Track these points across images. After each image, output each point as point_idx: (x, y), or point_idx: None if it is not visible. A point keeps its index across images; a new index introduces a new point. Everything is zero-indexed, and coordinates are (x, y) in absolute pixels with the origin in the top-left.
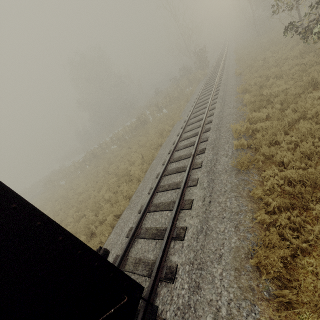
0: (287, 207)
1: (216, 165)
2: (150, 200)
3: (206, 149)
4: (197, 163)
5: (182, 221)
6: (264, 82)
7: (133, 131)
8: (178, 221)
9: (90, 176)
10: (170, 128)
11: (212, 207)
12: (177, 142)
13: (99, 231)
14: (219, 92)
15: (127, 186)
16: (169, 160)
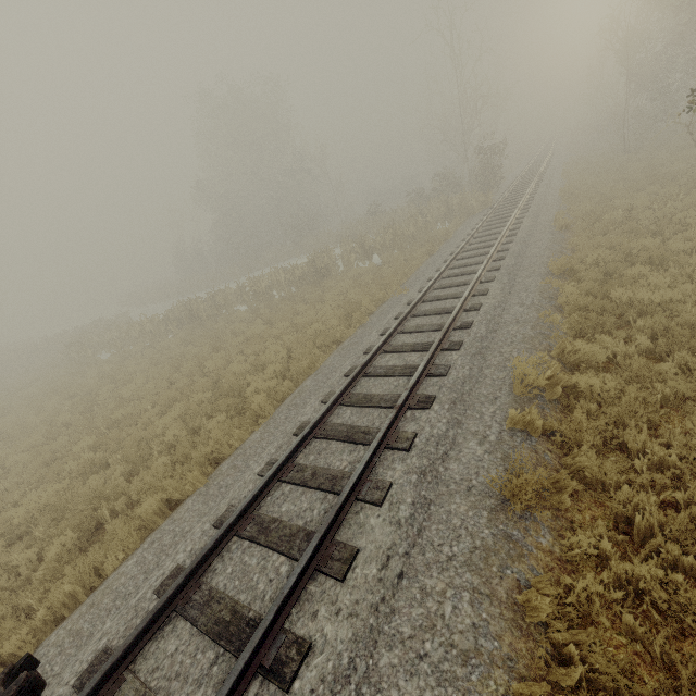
0: (616, 690)
1: (449, 459)
2: (254, 499)
3: (437, 401)
4: (402, 435)
5: (307, 615)
6: (618, 266)
7: (294, 285)
8: (296, 609)
9: (164, 361)
10: (374, 306)
11: (402, 597)
12: (374, 352)
13: (115, 530)
14: (506, 255)
15: (221, 431)
16: (339, 397)
